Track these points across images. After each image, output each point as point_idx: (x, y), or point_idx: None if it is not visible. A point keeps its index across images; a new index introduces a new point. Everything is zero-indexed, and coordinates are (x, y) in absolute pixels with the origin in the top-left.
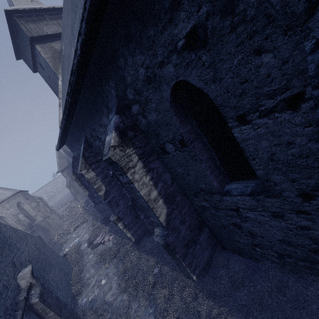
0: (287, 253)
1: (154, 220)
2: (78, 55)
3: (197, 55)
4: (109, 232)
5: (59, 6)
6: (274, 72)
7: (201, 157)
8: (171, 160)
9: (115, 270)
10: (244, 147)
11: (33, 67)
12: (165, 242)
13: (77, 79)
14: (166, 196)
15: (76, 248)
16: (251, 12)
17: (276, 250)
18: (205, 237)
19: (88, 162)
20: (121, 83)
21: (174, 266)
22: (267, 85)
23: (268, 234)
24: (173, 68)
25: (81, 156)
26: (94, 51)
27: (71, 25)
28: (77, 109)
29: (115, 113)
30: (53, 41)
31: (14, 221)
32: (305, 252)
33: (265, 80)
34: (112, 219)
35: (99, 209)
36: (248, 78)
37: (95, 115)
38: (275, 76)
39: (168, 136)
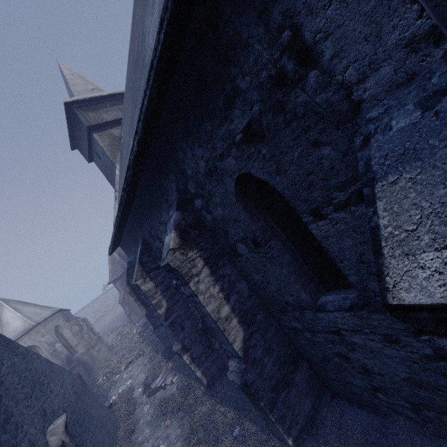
0: (422, 401)
1: (228, 347)
2: (135, 151)
3: (256, 148)
4: (173, 370)
5: (121, 91)
6: (337, 163)
7: (280, 259)
8: (246, 265)
9: (179, 431)
10: (327, 246)
11: (88, 156)
12: (243, 382)
13: (133, 174)
14: (242, 314)
15: (126, 395)
16: (301, 110)
17: (406, 397)
18: (303, 375)
19: (145, 269)
20: (181, 177)
21: (262, 424)
22: (334, 177)
23: (387, 369)
24: (234, 160)
25: (137, 262)
26: (153, 145)
27: (131, 115)
28: (134, 205)
29: (175, 209)
30: (112, 127)
31: (49, 352)
32: (445, 399)
33: (331, 172)
34: (176, 348)
35: (160, 335)
36: (313, 170)
37: (155, 211)
38: (340, 167)
39: (238, 235)
